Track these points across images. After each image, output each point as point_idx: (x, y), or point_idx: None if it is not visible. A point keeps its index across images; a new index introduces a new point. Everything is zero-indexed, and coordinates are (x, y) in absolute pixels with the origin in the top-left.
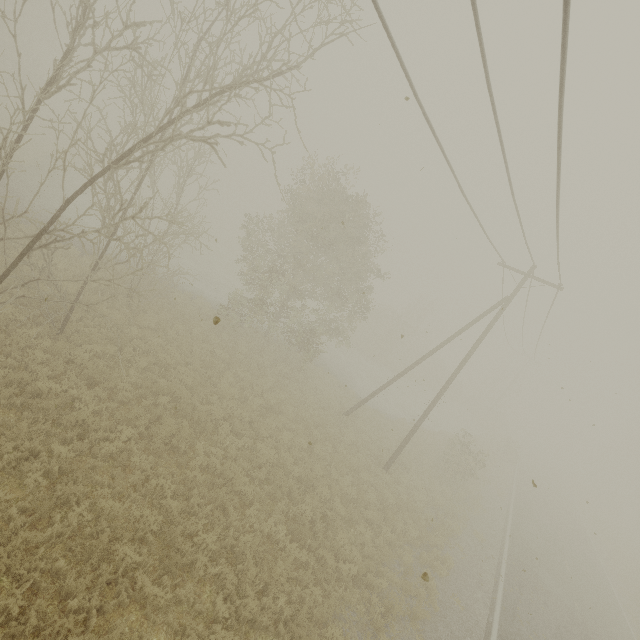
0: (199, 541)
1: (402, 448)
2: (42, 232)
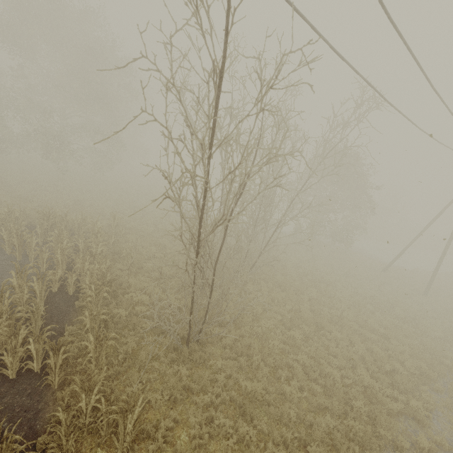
0: (369, 323)
1: (432, 281)
2: (279, 222)
